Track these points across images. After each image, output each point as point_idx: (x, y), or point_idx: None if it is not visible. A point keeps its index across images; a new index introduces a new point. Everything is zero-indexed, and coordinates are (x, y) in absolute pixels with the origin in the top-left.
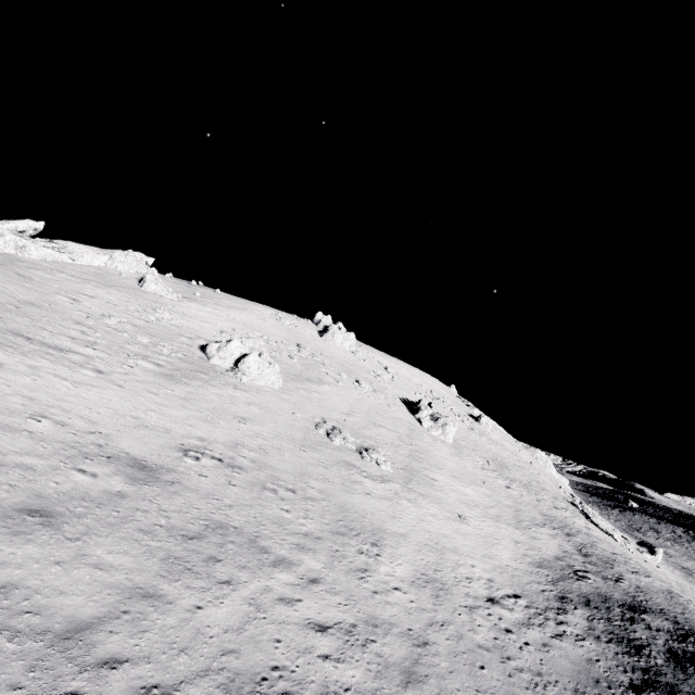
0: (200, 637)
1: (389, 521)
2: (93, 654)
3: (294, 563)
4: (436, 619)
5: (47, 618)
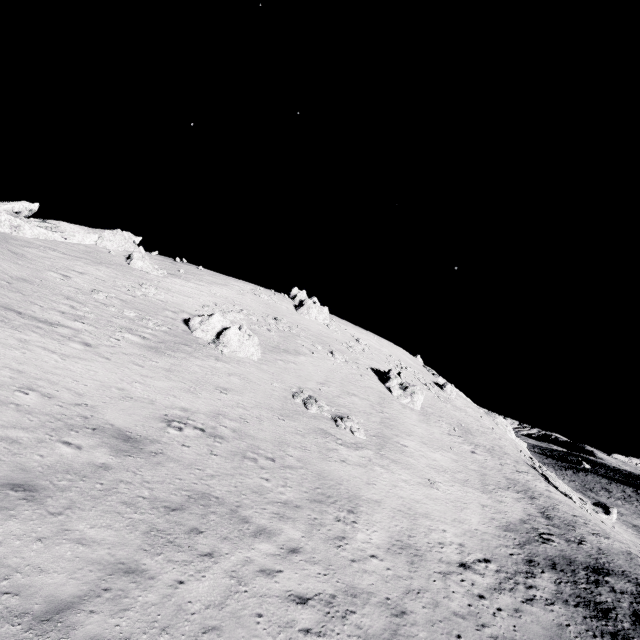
0: (181, 615)
1: (364, 488)
2: (72, 636)
3: (274, 532)
4: (412, 587)
5: (26, 599)
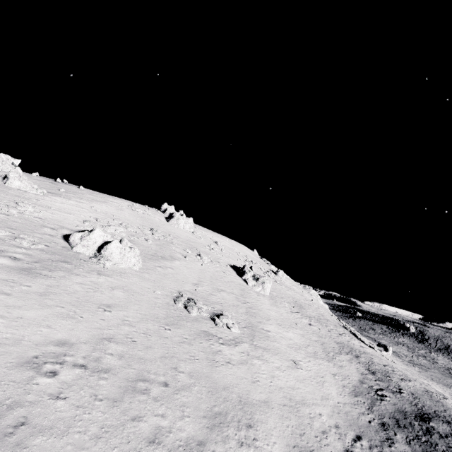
0: None
1: (251, 389)
2: None
3: None
4: None
5: None
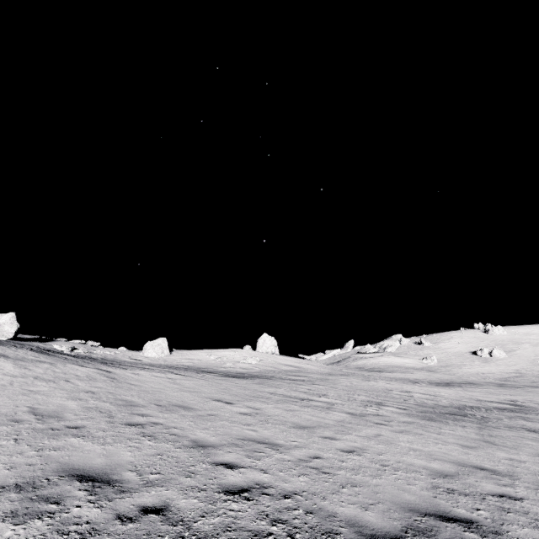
0: None
1: None
2: None
3: None
4: None
5: (536, 380)
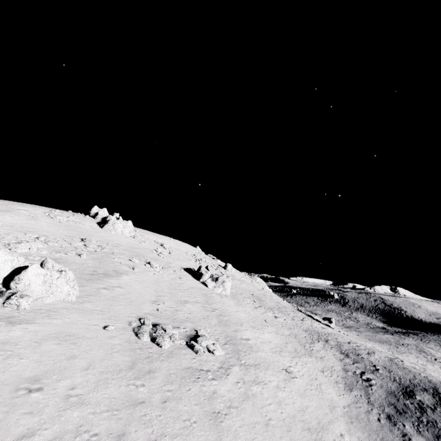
0: None
1: (270, 438)
2: None
3: None
4: None
5: None
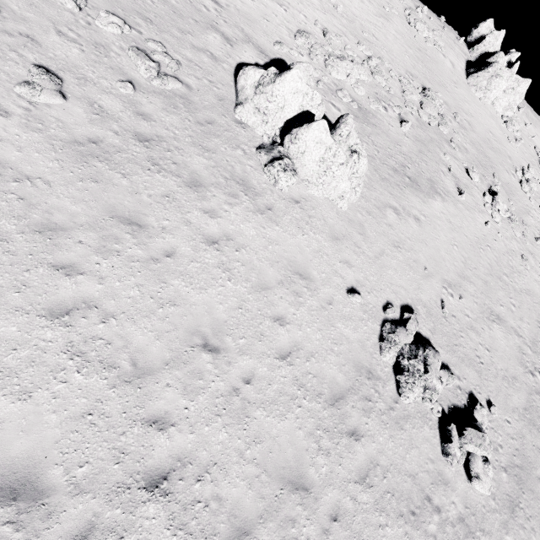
0: None
1: None
2: None
3: None
4: None
5: None
